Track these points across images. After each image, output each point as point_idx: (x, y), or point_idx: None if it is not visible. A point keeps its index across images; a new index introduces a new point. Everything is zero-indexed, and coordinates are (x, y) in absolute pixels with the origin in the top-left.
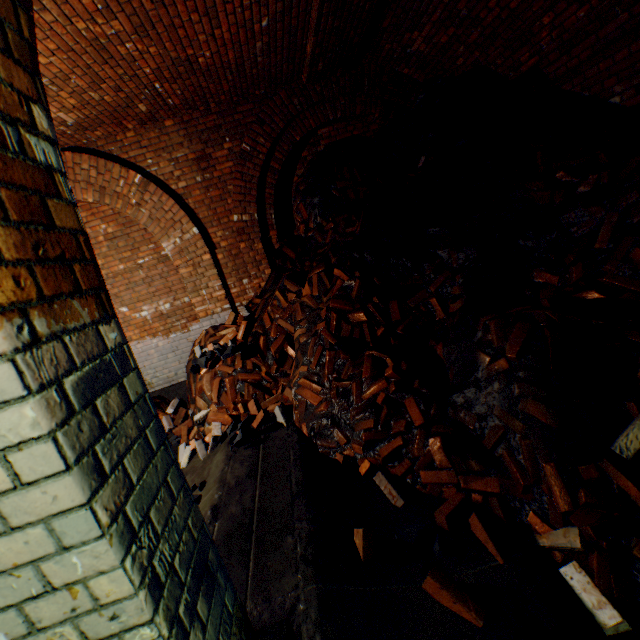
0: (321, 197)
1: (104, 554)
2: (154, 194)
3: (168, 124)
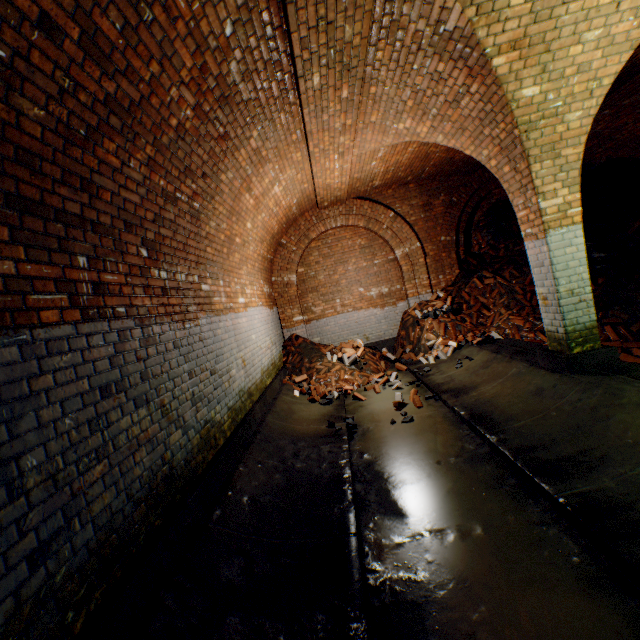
0: (494, 229)
1: (585, 269)
2: (398, 223)
3: (410, 186)
